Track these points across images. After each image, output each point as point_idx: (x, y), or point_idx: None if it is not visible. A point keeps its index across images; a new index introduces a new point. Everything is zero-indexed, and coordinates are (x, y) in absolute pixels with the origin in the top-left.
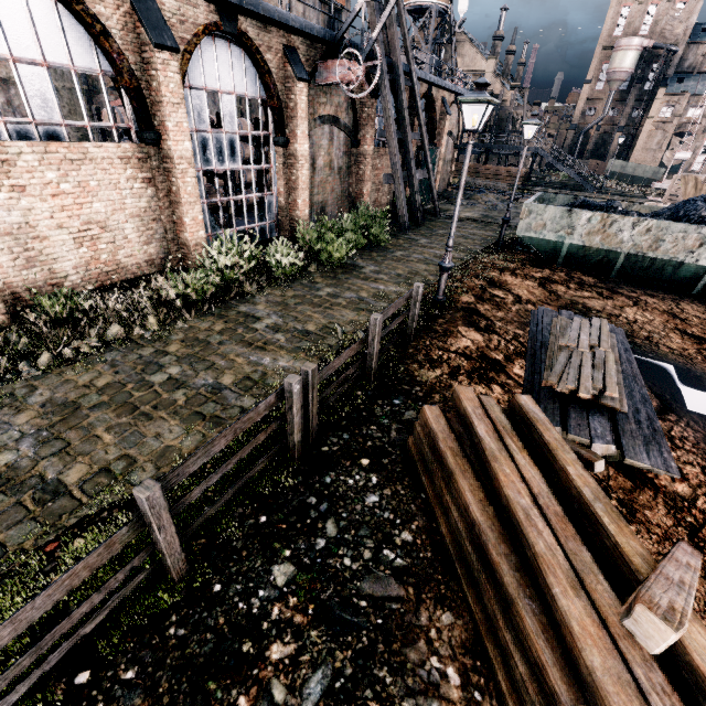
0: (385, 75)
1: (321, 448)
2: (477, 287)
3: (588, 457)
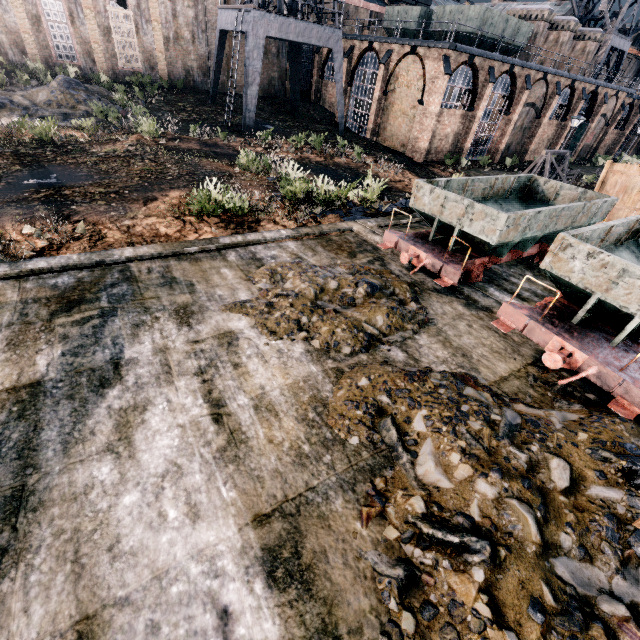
0: None
1: None
2: None
3: None
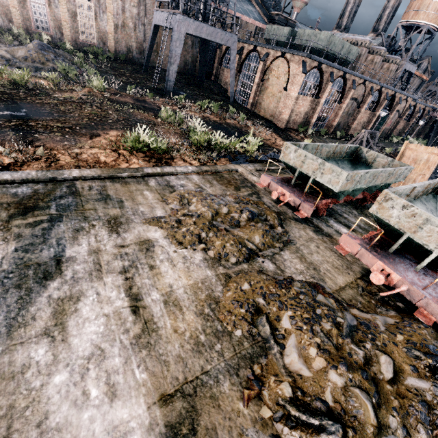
0: None
1: None
2: None
3: None
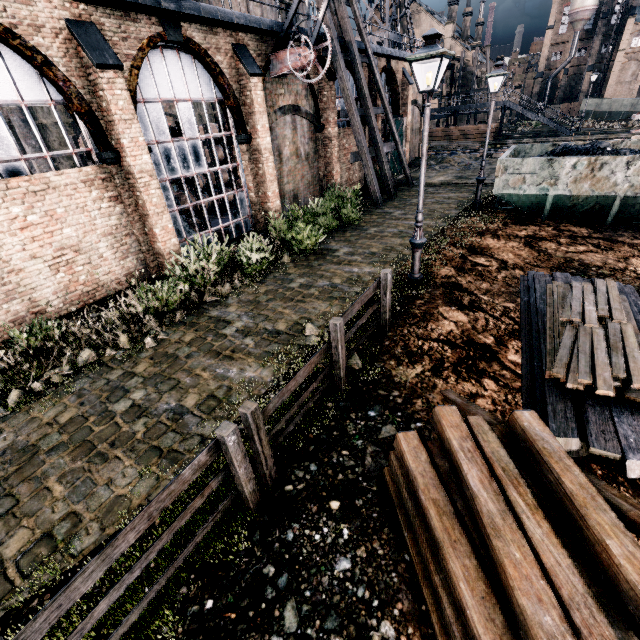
0: (339, 56)
1: (284, 487)
2: (456, 256)
3: (636, 517)
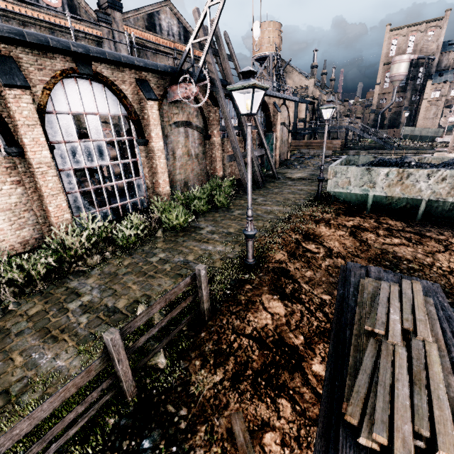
0: (220, 91)
1: None
2: (292, 241)
3: None
